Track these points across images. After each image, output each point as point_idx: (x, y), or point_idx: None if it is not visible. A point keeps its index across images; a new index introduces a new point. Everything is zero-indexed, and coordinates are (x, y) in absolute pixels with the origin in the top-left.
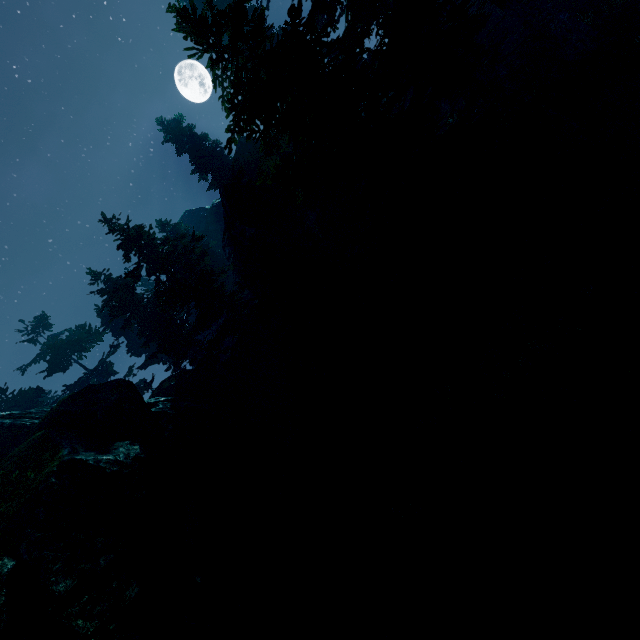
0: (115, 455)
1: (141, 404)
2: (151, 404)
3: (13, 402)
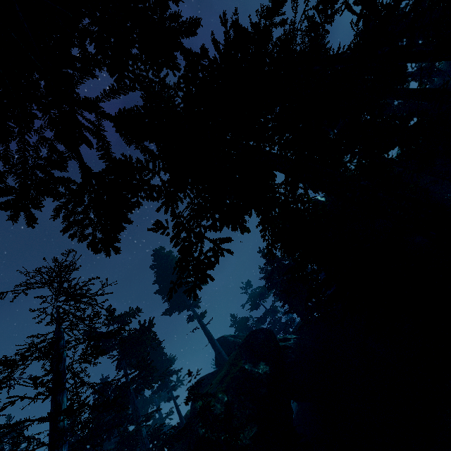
0: (258, 368)
1: (275, 343)
2: (287, 339)
3: (239, 323)
